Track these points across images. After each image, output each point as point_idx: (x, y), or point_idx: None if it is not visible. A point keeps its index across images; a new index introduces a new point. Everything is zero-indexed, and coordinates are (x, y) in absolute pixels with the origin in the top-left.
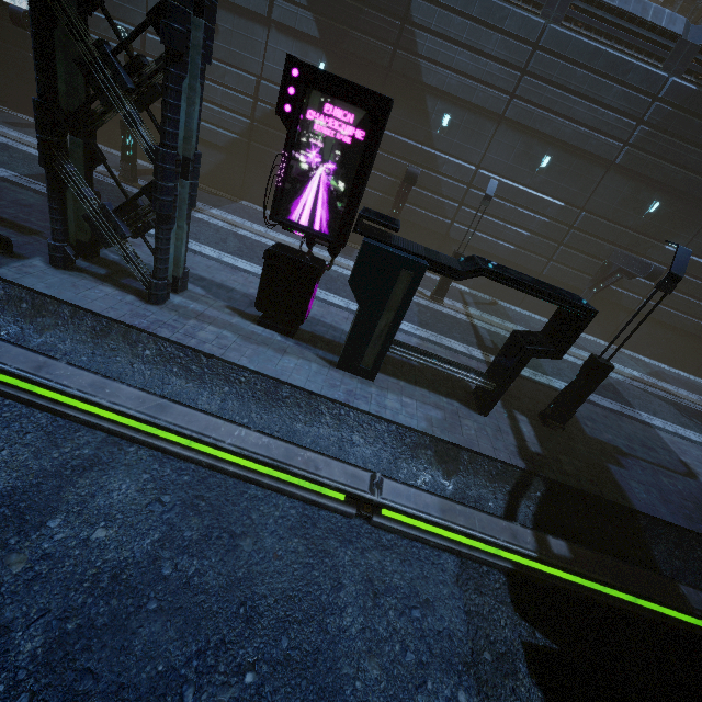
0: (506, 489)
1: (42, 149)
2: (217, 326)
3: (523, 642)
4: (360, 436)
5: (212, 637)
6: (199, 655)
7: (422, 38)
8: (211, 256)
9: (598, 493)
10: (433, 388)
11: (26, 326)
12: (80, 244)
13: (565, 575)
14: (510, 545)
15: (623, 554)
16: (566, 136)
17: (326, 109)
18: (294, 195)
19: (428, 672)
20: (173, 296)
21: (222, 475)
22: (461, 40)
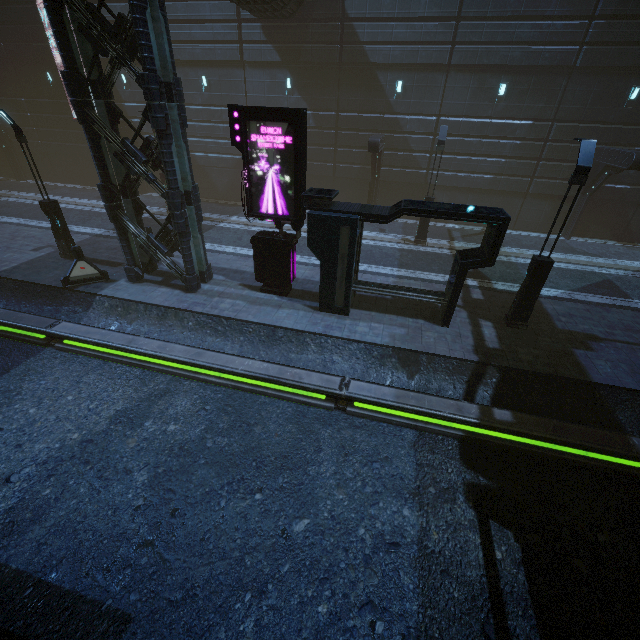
0: (463, 380)
1: (109, 212)
2: (233, 298)
3: (466, 482)
4: (338, 356)
5: (236, 476)
6: (228, 484)
7: (361, 28)
8: (230, 252)
9: (552, 372)
10: (401, 313)
11: (123, 321)
12: (144, 264)
13: (514, 438)
14: (454, 416)
15: (584, 421)
16: (516, 60)
17: (262, 130)
18: (259, 195)
19: (381, 497)
20: (204, 285)
21: (242, 392)
22: (394, 15)
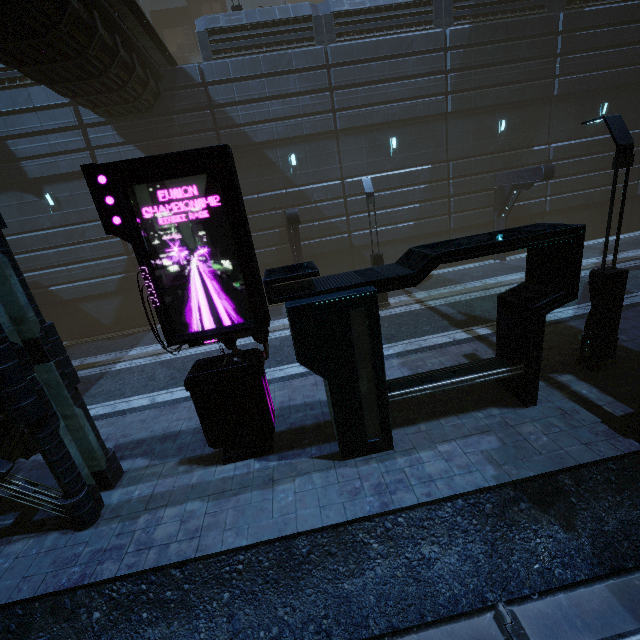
0: None
1: None
2: (176, 502)
3: None
4: (429, 542)
5: None
6: None
7: (234, 112)
8: (142, 405)
9: None
10: (457, 408)
11: None
12: None
13: None
14: None
15: None
16: (396, 115)
17: (160, 197)
18: (181, 305)
19: None
20: (109, 494)
21: None
22: (265, 95)
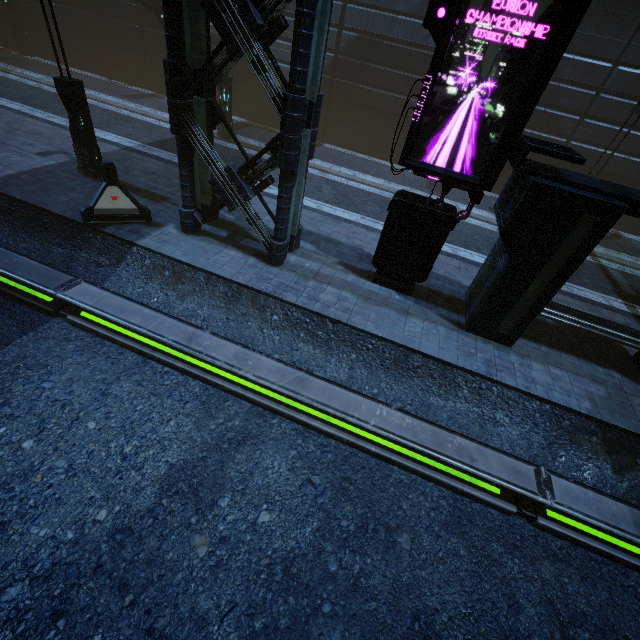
0: None
1: (173, 115)
2: (335, 286)
3: None
4: (504, 414)
5: None
6: None
7: None
8: (311, 207)
9: None
10: (582, 354)
11: (170, 293)
12: (203, 207)
13: None
14: None
15: None
16: None
17: (495, 2)
18: (432, 131)
19: None
20: (288, 255)
21: (362, 454)
22: None
